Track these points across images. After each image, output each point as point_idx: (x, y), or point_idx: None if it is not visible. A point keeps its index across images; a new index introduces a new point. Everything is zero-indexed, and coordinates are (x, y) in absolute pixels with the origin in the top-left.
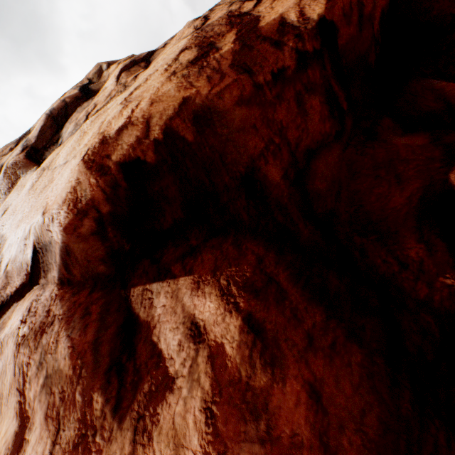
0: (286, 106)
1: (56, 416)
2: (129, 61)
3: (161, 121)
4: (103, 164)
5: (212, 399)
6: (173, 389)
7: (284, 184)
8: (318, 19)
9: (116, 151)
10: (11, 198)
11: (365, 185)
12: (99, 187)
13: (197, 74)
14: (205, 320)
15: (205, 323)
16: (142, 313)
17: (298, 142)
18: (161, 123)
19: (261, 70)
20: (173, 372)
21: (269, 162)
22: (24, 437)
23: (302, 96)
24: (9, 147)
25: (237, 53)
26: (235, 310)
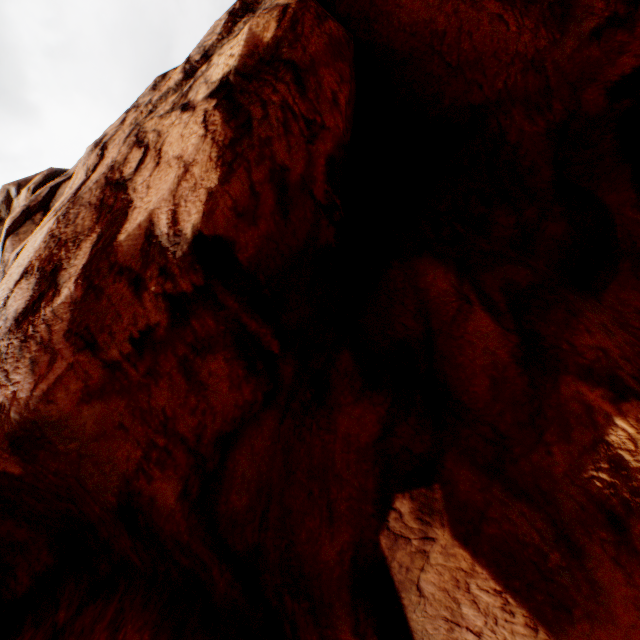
0: (169, 382)
1: None
2: (21, 210)
3: None
4: None
5: None
6: None
7: (182, 510)
8: (192, 237)
9: None
10: None
11: (299, 504)
12: None
13: (19, 352)
14: None
15: None
16: None
17: (200, 431)
18: None
19: (112, 340)
20: None
21: (156, 476)
22: None
23: (191, 361)
24: None
25: (79, 305)
26: None
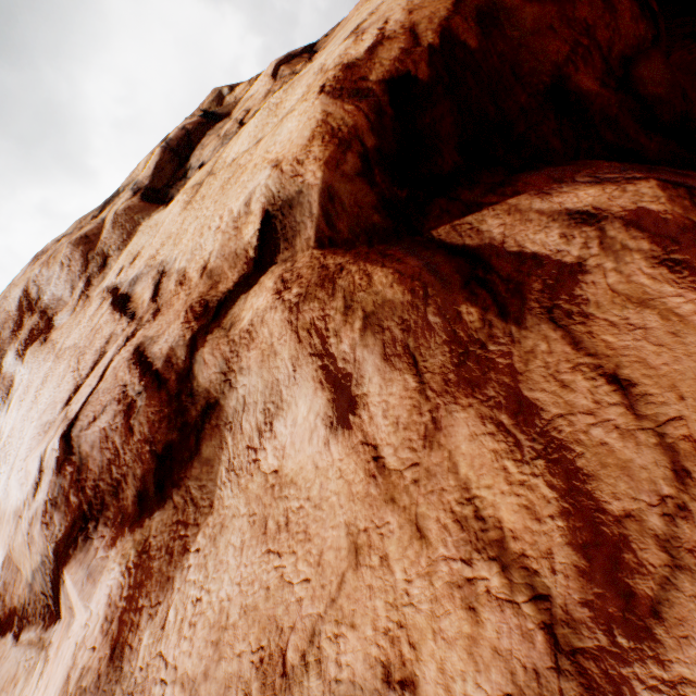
0: (588, 1)
1: (403, 352)
2: (283, 57)
3: (432, 26)
4: (358, 89)
5: (665, 251)
6: (586, 271)
7: (607, 93)
8: None
9: (373, 71)
10: (138, 244)
11: None
12: (362, 112)
13: None
14: (591, 204)
15: (593, 206)
16: (470, 242)
17: (609, 46)
18: (432, 27)
19: None
20: (572, 260)
21: (579, 70)
22: (352, 396)
23: None
24: (90, 216)
25: None
26: (635, 180)
